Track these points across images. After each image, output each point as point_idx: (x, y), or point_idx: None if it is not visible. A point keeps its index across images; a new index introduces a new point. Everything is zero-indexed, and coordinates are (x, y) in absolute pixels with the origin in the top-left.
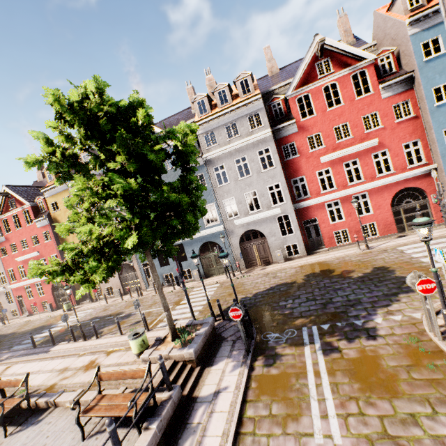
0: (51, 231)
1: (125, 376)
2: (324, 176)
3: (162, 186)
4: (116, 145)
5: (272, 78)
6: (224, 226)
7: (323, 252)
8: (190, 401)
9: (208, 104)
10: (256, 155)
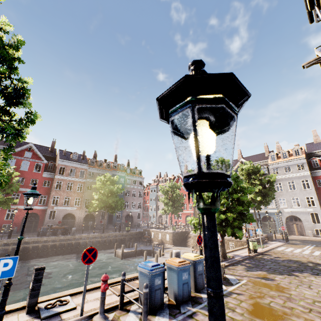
0: None
1: (250, 229)
2: None
3: (265, 188)
4: (254, 177)
5: (316, 145)
6: (277, 210)
7: None
8: (266, 242)
9: (275, 157)
10: (299, 181)
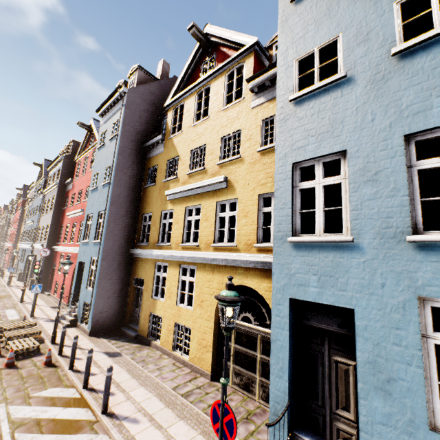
0: (20, 217)
1: None
2: (68, 230)
3: None
4: None
5: None
6: (33, 245)
7: (42, 295)
8: None
9: None
10: (52, 199)
